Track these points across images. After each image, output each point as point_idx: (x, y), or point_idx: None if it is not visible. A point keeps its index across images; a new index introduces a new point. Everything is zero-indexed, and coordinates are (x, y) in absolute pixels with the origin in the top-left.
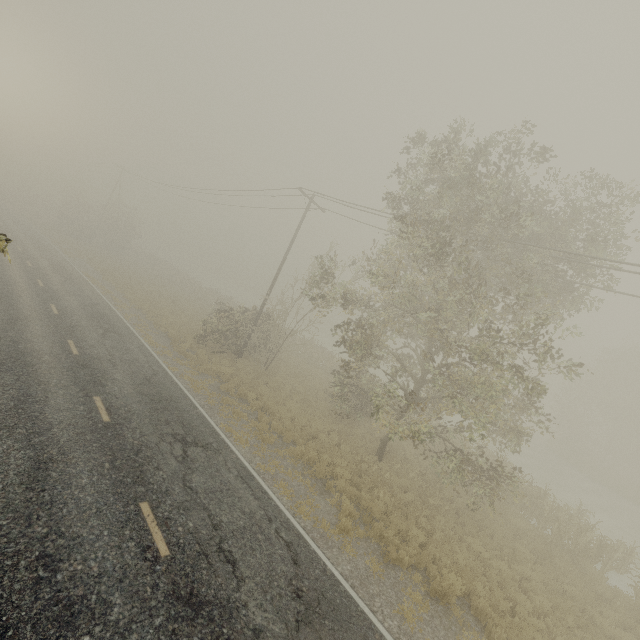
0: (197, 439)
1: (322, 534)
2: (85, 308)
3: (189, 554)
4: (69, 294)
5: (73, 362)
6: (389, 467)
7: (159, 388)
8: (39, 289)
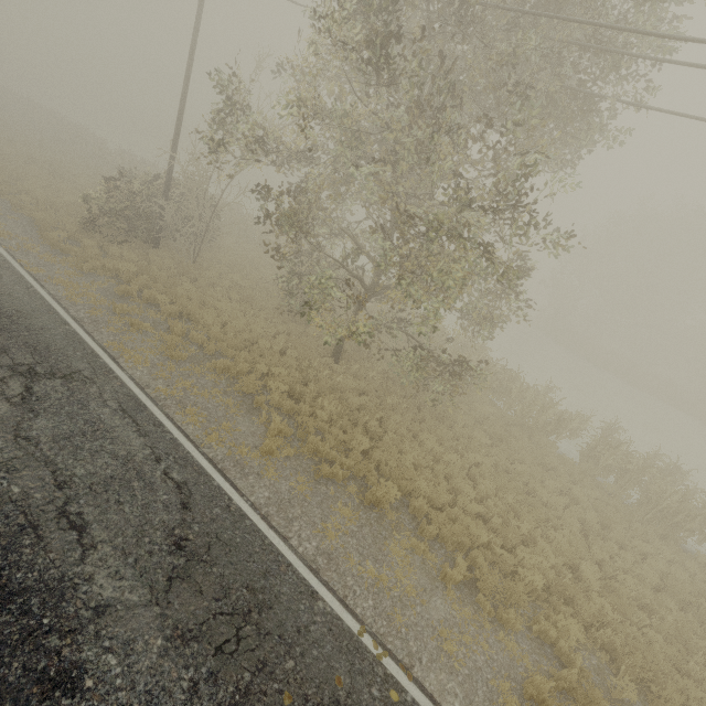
0: (56, 368)
1: (238, 461)
2: None
3: (3, 532)
4: None
5: None
6: (347, 368)
7: None
8: None
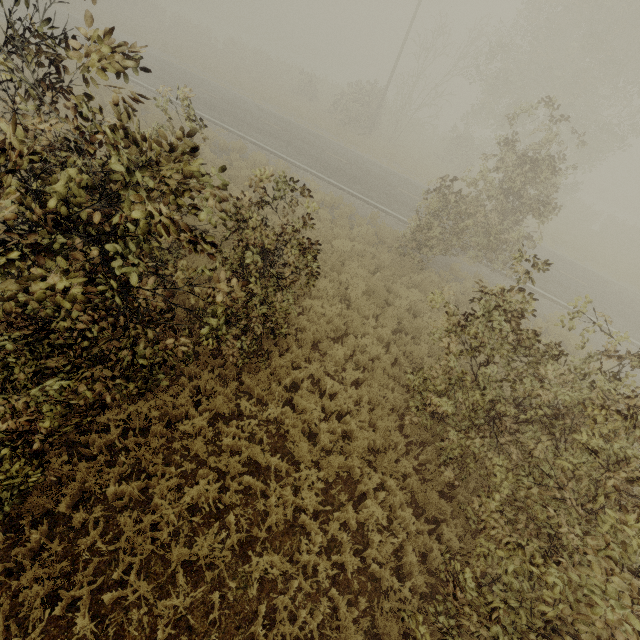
0: None
1: None
2: (268, 115)
3: None
4: (236, 101)
5: (357, 169)
6: None
7: (395, 175)
8: (226, 103)
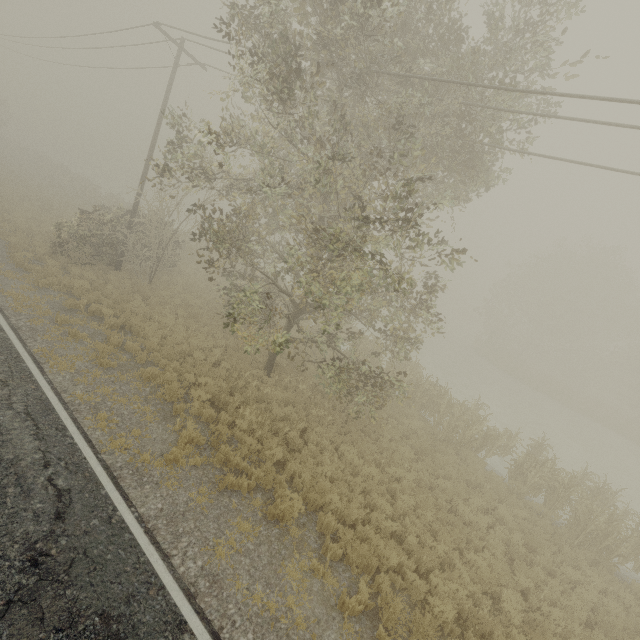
0: None
1: (138, 469)
2: None
3: None
4: None
5: None
6: (278, 381)
7: None
8: None
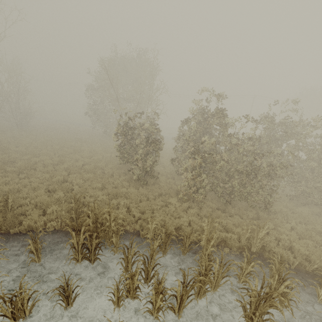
0: None
1: None
2: None
3: None
4: None
5: None
6: None
7: None
8: None
